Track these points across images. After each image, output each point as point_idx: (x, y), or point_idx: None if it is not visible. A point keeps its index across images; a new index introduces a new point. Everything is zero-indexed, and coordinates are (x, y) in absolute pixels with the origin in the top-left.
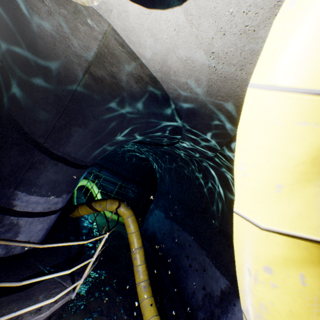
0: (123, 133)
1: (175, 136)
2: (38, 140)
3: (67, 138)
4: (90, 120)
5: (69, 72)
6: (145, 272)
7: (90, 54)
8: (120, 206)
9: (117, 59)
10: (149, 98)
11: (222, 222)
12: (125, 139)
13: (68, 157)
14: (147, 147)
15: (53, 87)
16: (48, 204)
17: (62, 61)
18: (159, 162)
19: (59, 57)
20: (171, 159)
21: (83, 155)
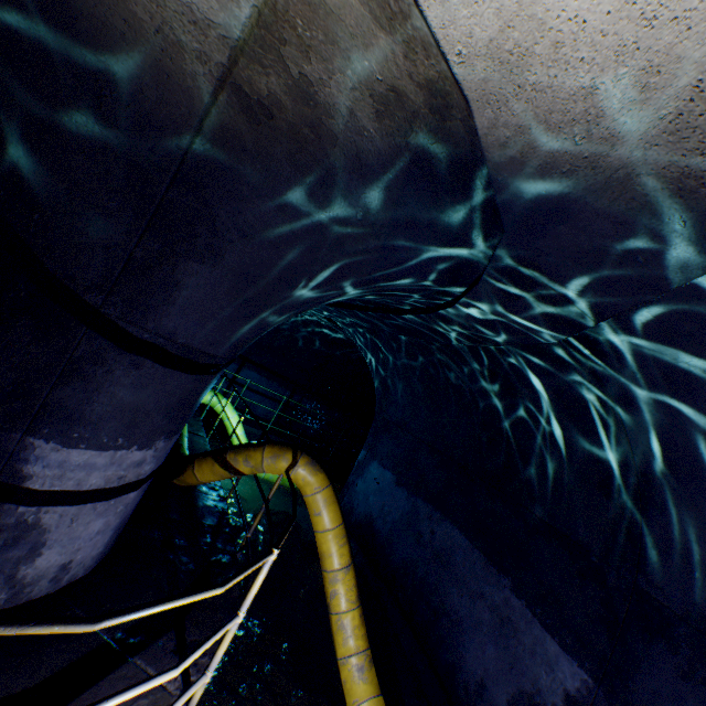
0: (314, 280)
1: (447, 288)
2: (86, 297)
3: (165, 293)
4: (230, 240)
5: (169, 85)
6: (359, 631)
7: (239, 14)
8: (296, 464)
9: (326, 28)
10: (407, 170)
11: (557, 511)
12: (317, 296)
13: (168, 344)
14: (355, 315)
15: (122, 139)
16: (119, 469)
17: (147, 45)
18: (380, 352)
19: (138, 30)
20: (415, 344)
21: (207, 338)
